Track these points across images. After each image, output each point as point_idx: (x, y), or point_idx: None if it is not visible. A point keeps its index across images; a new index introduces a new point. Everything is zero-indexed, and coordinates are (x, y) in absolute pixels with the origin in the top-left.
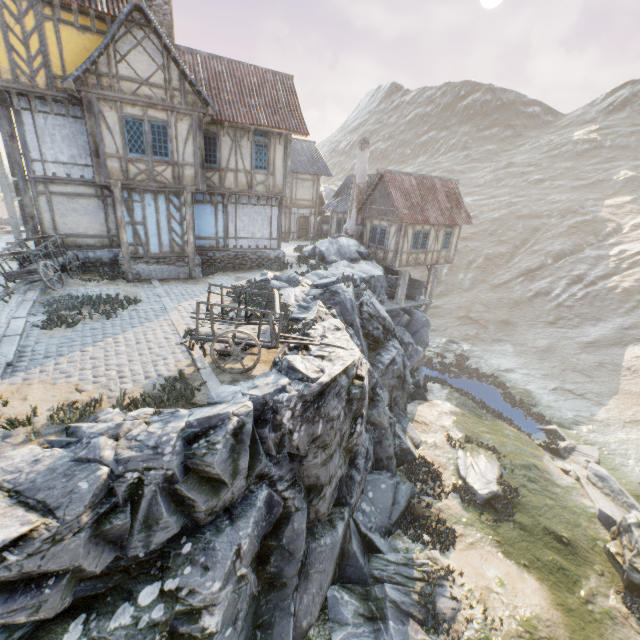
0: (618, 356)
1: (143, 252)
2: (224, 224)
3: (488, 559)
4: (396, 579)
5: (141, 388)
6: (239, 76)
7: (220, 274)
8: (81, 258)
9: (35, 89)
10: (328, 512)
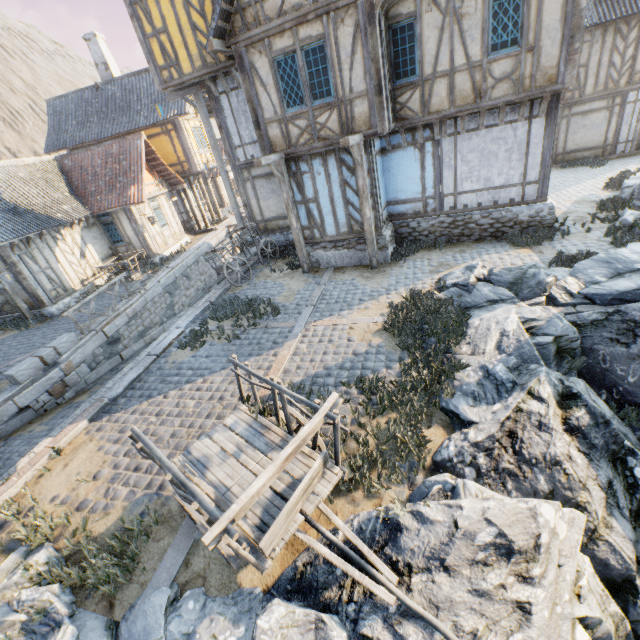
0: None
1: (319, 235)
2: (434, 174)
3: None
4: None
5: (122, 508)
6: None
7: (419, 256)
8: (283, 241)
9: (218, 66)
10: None
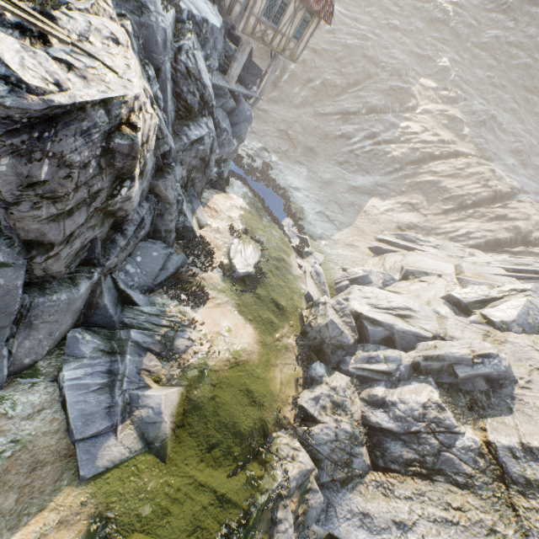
0: (364, 202)
1: None
2: None
3: (227, 315)
4: (145, 326)
5: None
6: None
7: None
8: None
9: None
10: (69, 271)
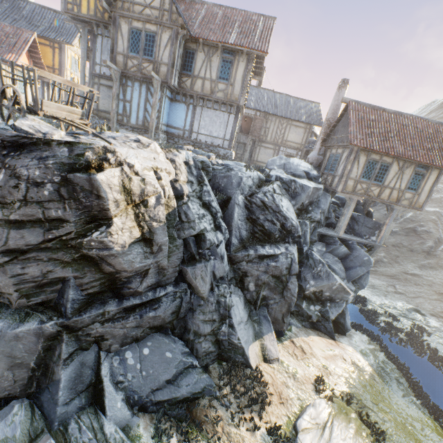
0: None
1: (126, 122)
2: (191, 120)
3: None
4: None
5: None
6: (229, 16)
7: None
8: None
9: (103, 20)
10: (26, 302)
